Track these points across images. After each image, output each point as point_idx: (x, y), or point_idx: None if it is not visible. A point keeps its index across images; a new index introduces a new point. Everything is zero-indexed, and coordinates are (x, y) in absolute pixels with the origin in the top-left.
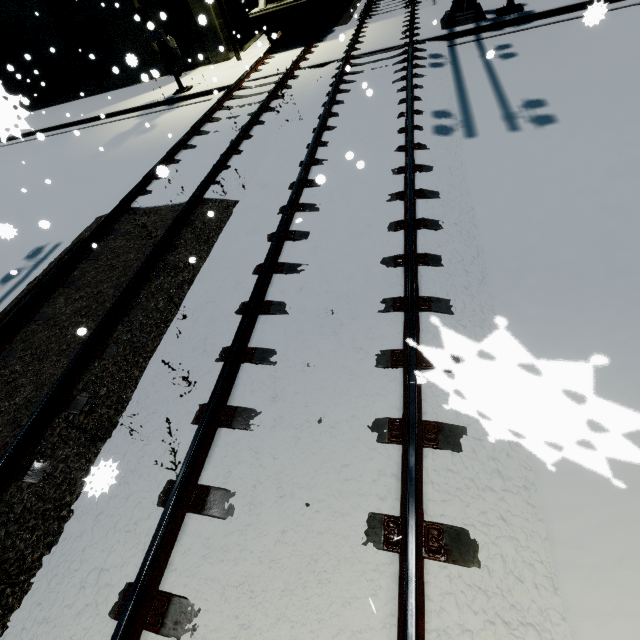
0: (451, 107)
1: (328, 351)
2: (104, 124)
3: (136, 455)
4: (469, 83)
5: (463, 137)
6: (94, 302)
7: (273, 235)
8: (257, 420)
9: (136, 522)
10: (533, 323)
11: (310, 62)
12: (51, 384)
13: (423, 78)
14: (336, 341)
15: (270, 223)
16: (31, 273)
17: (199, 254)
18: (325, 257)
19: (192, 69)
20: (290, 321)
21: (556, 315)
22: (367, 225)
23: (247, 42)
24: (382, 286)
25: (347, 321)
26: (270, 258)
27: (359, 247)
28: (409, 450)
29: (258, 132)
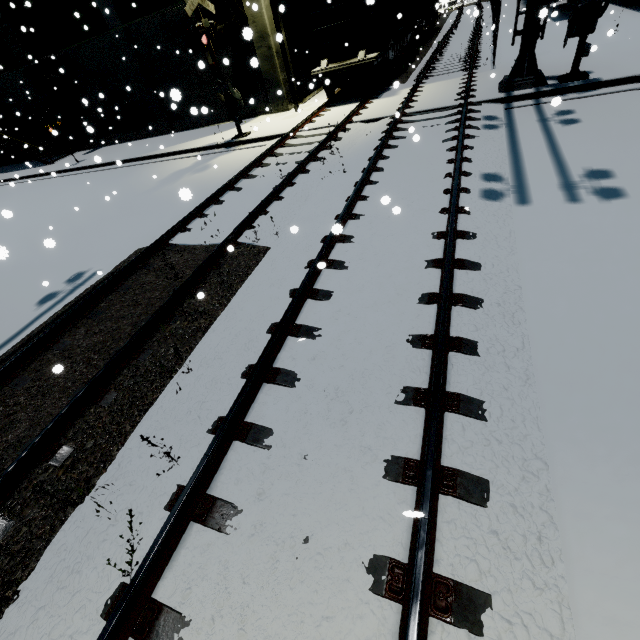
0: (503, 171)
1: (331, 444)
2: (168, 161)
3: (99, 536)
4: (524, 147)
5: (514, 204)
6: (110, 338)
7: (295, 291)
8: (235, 521)
9: (73, 634)
10: (591, 450)
11: (363, 117)
12: (45, 425)
13: (475, 139)
14: (342, 432)
15: (295, 277)
16: (66, 297)
17: (220, 300)
18: (346, 324)
19: (254, 117)
20: (295, 396)
21: (623, 445)
22: (397, 293)
23: (308, 95)
24: (404, 370)
25: (358, 408)
26: (287, 318)
27: (384, 317)
28: (409, 625)
29: (302, 180)
